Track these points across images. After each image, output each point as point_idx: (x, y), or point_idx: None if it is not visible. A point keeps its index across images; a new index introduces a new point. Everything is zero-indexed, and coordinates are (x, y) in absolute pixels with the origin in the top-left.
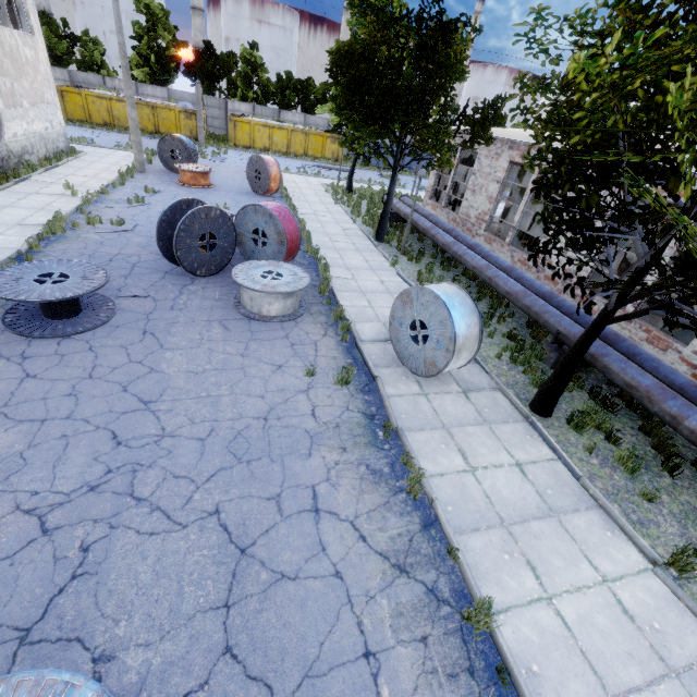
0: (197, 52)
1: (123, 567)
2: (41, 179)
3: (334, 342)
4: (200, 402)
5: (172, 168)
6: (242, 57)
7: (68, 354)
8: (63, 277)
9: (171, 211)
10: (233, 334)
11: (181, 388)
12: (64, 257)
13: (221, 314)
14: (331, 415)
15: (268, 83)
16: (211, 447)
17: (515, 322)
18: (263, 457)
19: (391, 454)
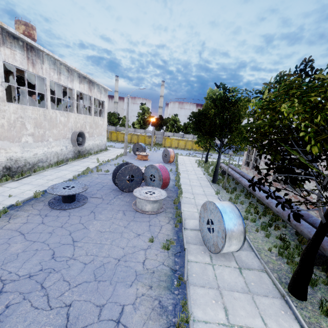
0: (156, 118)
1: (13, 322)
2: (92, 157)
3: (171, 227)
4: (95, 245)
5: (136, 154)
6: (171, 118)
7: (60, 216)
8: (73, 187)
9: (119, 166)
10: (126, 217)
11: (91, 237)
12: (82, 182)
13: (125, 208)
14: (152, 265)
15: (180, 126)
16: (87, 268)
17: (288, 231)
18: (107, 280)
19: (177, 298)
